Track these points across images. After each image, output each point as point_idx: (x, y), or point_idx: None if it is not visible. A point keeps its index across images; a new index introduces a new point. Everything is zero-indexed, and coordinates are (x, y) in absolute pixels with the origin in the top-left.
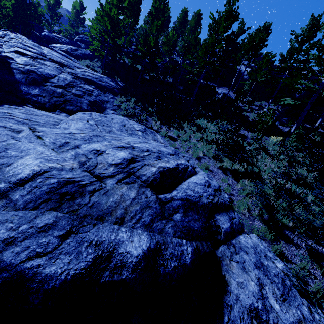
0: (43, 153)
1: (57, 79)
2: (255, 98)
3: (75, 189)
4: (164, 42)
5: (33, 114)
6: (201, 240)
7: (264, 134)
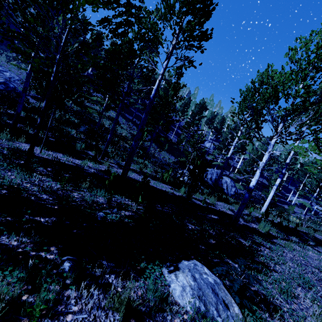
0: None
1: None
2: None
3: None
4: None
5: None
6: None
7: None
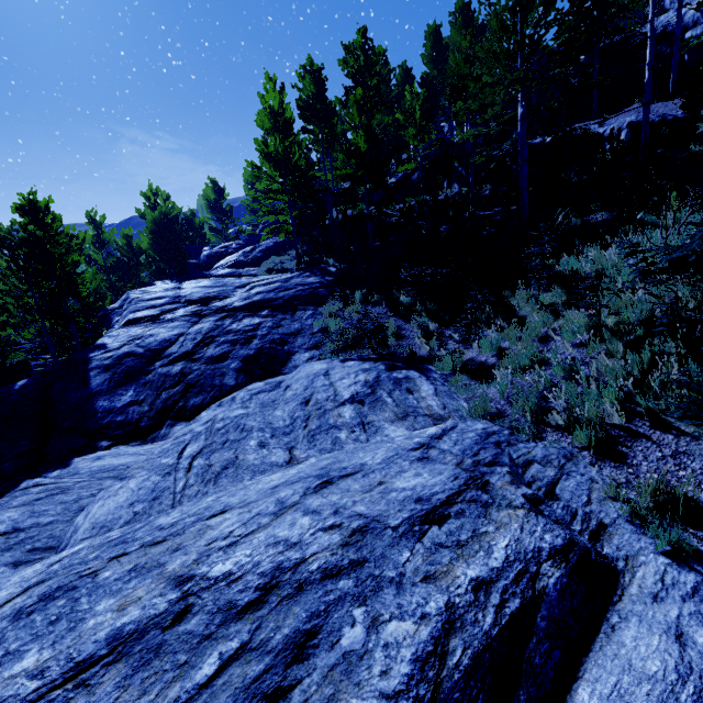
0: None
1: (181, 342)
2: None
3: None
4: (404, 122)
5: (57, 489)
6: None
7: None
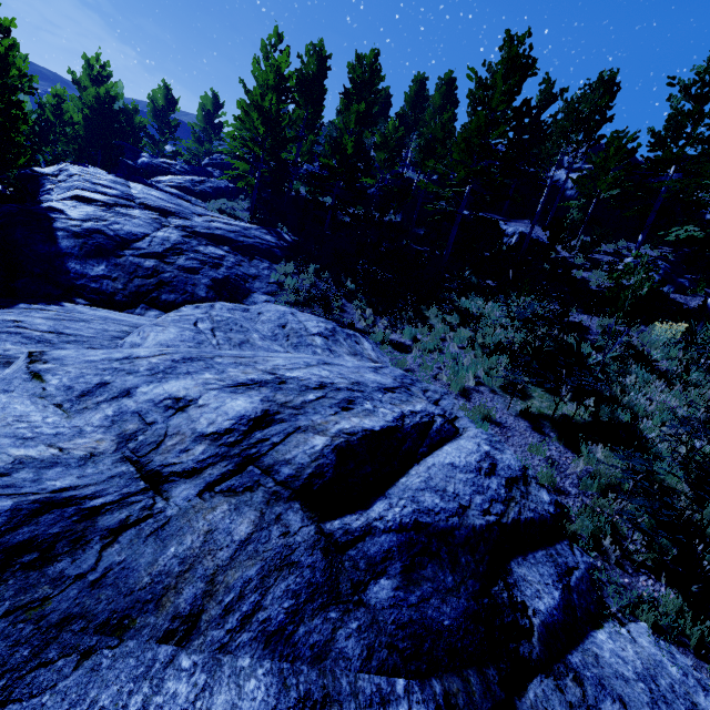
0: (24, 418)
1: (149, 242)
2: (600, 237)
3: (62, 527)
4: (379, 144)
5: (75, 318)
6: (465, 666)
7: (633, 322)
